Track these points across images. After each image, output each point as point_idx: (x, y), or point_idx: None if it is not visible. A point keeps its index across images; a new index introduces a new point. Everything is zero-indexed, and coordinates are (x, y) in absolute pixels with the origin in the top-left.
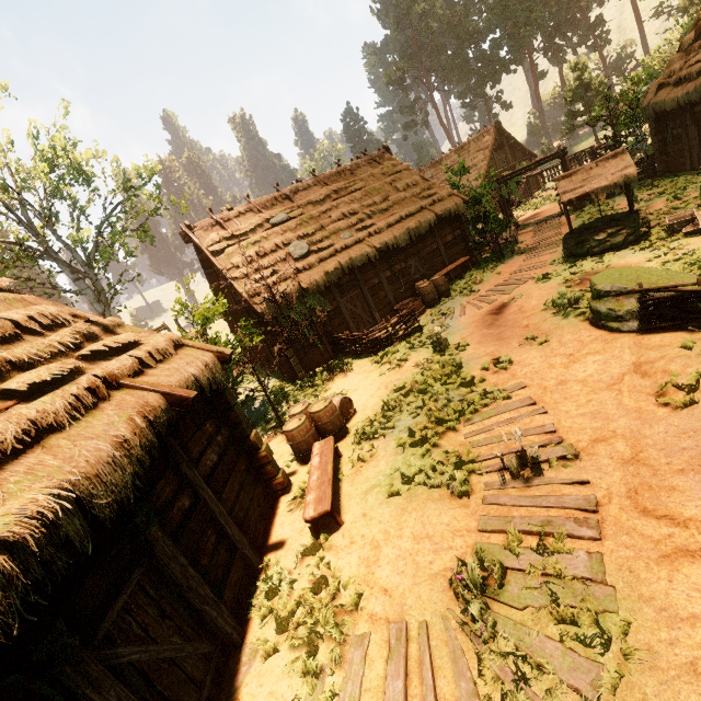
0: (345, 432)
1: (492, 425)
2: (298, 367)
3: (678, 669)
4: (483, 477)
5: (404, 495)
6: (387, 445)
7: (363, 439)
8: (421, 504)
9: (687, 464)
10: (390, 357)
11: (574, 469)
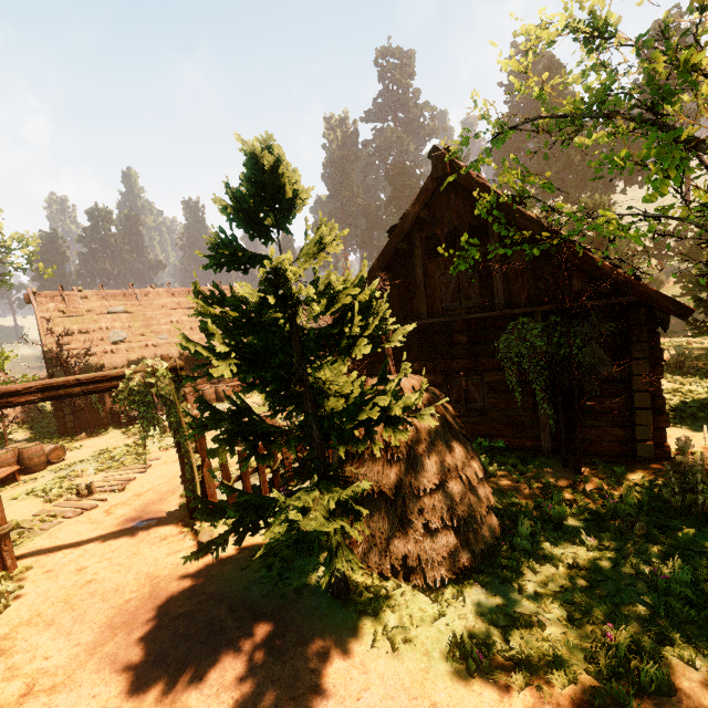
0: (42, 468)
1: (114, 474)
2: (71, 423)
3: (25, 549)
4: (72, 496)
5: (21, 499)
6: (51, 477)
7: (44, 473)
8: (23, 503)
9: (151, 497)
10: (133, 431)
11: (112, 495)
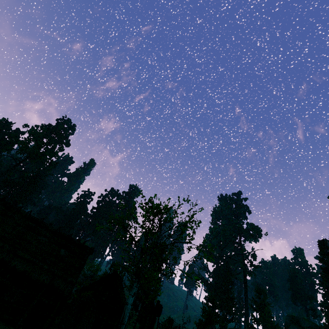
0: None
1: None
2: None
3: None
4: None
5: None
6: None
7: None
8: None
9: None
10: None
11: None
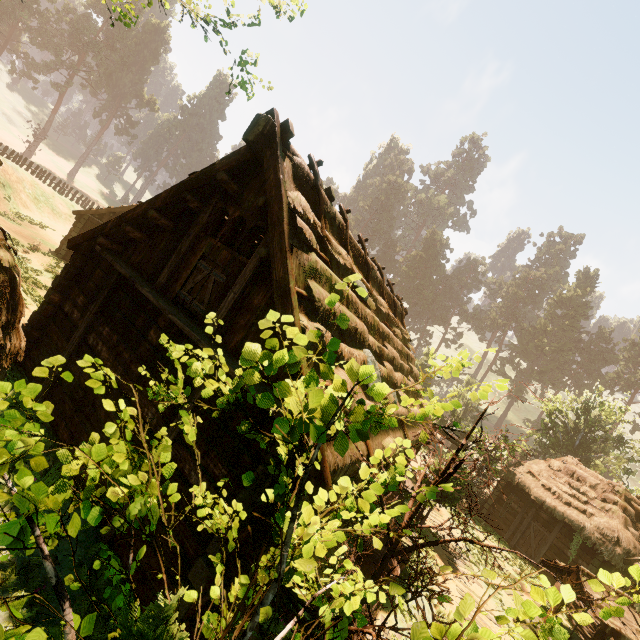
0: None
1: None
2: None
3: None
4: None
5: None
6: None
7: None
8: None
9: None
10: None
11: None
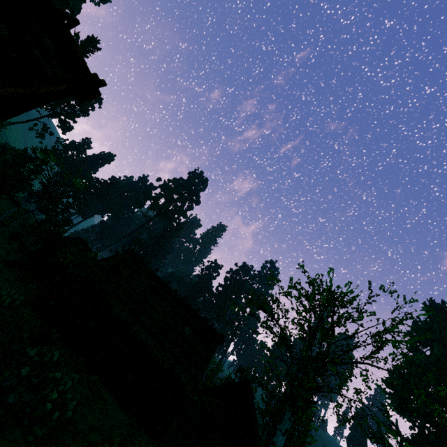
0: None
1: None
2: None
3: None
4: None
5: None
6: None
7: None
8: None
9: None
10: None
11: None
